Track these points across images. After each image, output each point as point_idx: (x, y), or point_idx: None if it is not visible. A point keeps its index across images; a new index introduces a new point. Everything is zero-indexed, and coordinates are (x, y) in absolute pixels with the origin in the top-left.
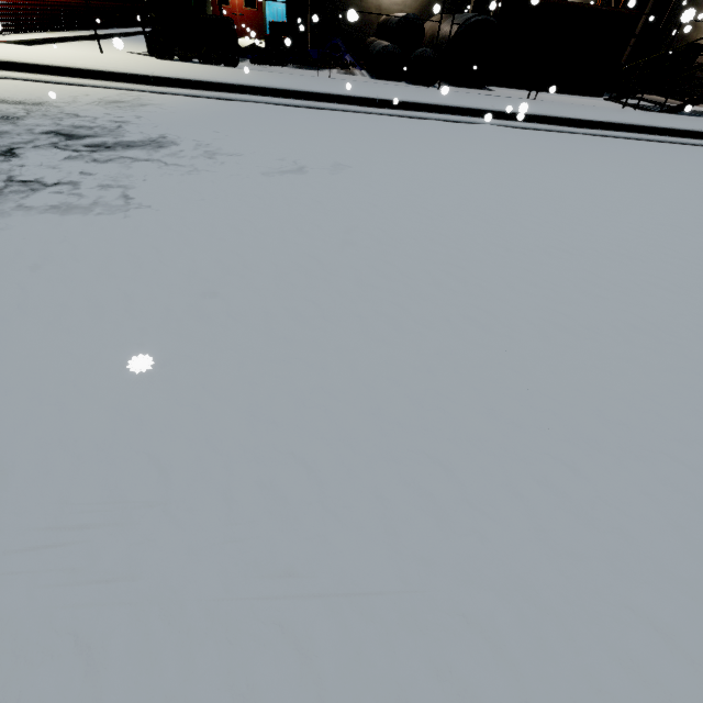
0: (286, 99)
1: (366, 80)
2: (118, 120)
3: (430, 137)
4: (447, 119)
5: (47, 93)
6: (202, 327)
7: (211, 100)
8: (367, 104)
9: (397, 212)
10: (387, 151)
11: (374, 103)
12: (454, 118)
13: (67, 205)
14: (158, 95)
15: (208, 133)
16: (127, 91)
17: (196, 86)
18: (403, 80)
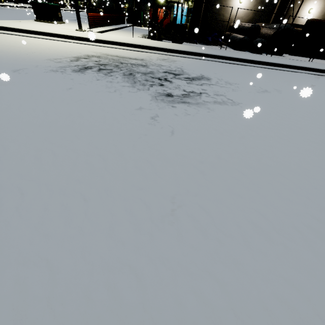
0: (219, 59)
1: (234, 51)
2: (177, 67)
3: (290, 78)
4: (286, 70)
5: (138, 55)
6: (322, 147)
7: (192, 59)
8: (252, 63)
9: (323, 109)
10: (283, 83)
11: (255, 62)
12: (289, 69)
13: (217, 101)
14: (172, 56)
15: (214, 74)
16: (160, 54)
17: (184, 53)
18: (246, 51)
